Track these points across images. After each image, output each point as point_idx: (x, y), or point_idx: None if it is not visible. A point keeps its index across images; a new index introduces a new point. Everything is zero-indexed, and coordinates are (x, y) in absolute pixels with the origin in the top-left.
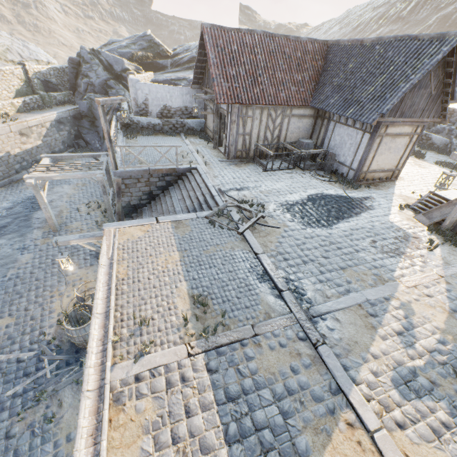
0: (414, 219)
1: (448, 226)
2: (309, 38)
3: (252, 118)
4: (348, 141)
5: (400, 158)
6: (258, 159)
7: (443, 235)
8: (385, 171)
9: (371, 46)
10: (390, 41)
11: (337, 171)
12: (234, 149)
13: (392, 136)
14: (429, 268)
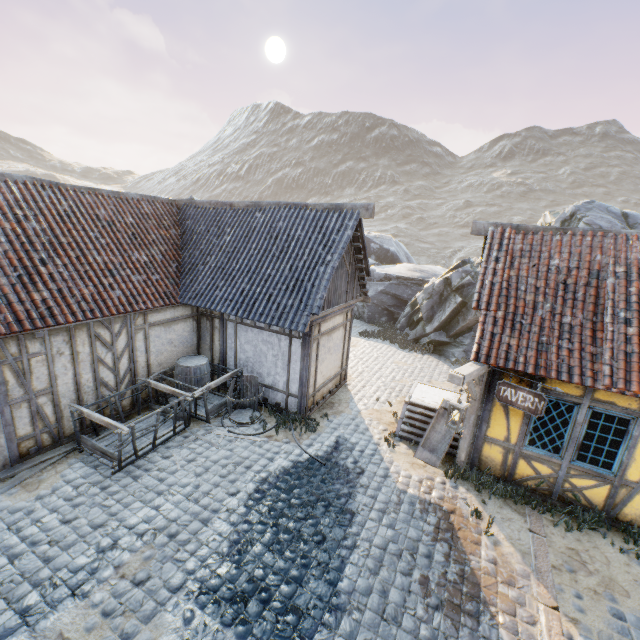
0: (418, 460)
1: (465, 460)
2: (142, 195)
3: (46, 356)
4: (268, 352)
5: (342, 354)
6: (93, 442)
7: (469, 479)
8: (332, 378)
9: (249, 213)
10: (274, 207)
11: (267, 399)
12: (6, 442)
13: (328, 333)
14: (530, 597)
